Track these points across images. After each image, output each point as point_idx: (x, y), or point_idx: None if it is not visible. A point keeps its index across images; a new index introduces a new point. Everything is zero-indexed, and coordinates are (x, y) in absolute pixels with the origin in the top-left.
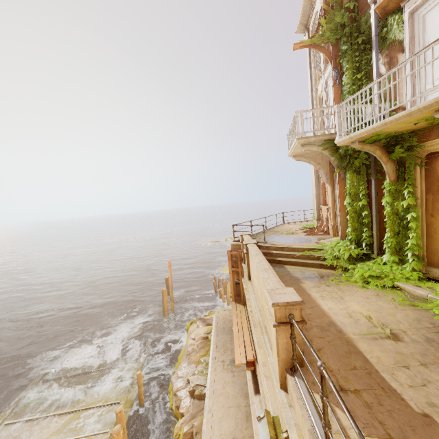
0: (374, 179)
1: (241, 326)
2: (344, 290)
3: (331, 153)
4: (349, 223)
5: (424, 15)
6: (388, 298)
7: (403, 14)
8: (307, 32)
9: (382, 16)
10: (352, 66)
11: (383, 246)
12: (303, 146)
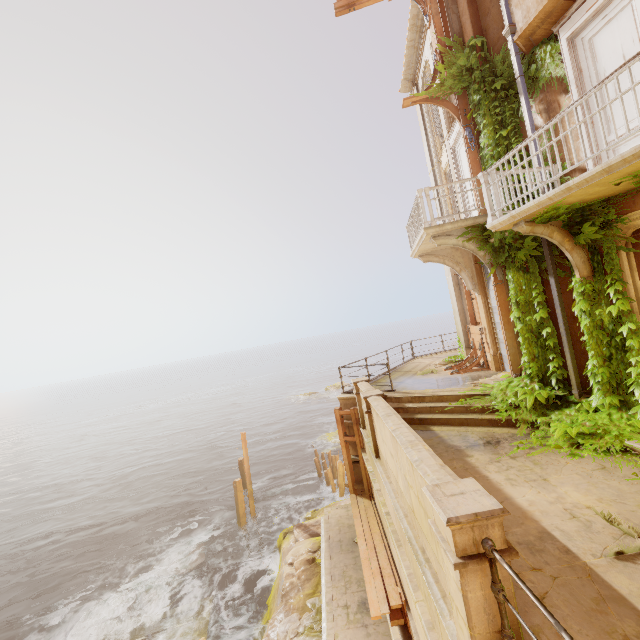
0: (554, 277)
1: (370, 538)
2: (543, 464)
3: (479, 245)
4: (524, 349)
5: (591, 39)
6: (624, 473)
7: (559, 42)
8: (416, 89)
9: (526, 50)
10: (491, 121)
11: (585, 381)
12: (435, 238)
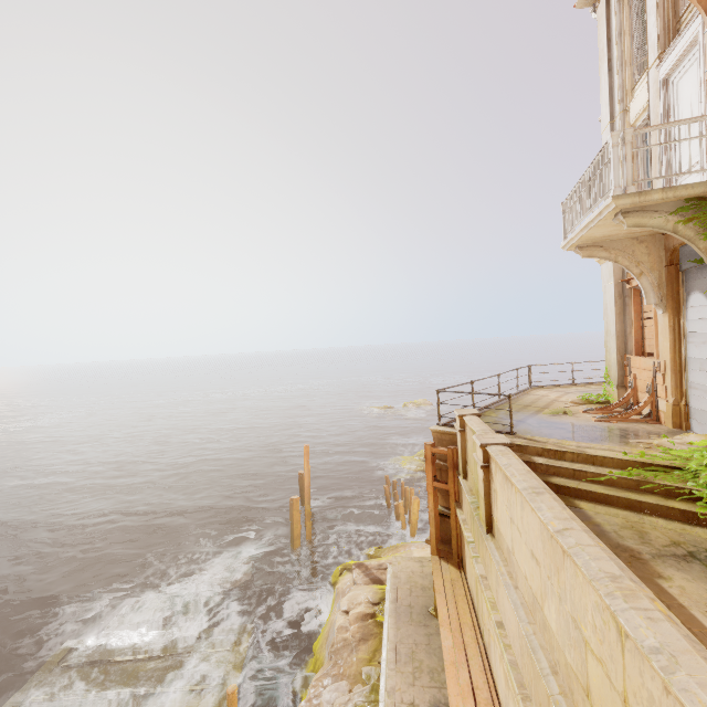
0: None
1: (458, 630)
2: None
3: (704, 230)
4: None
5: None
6: None
7: None
8: None
9: None
10: None
11: None
12: (627, 215)
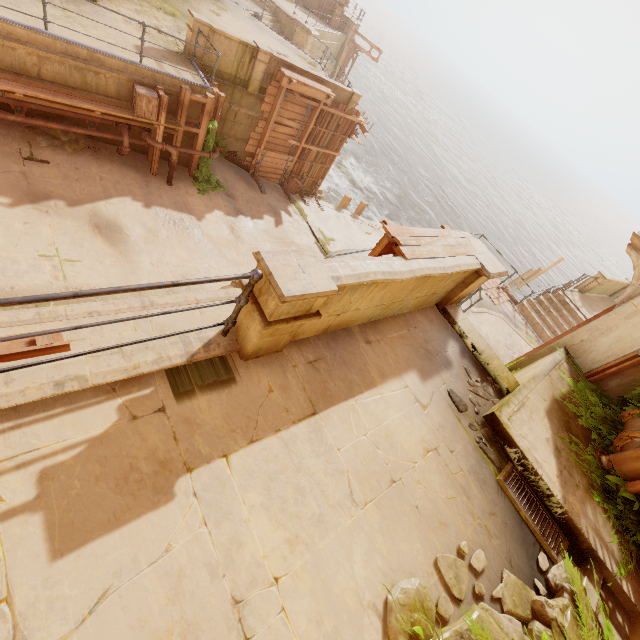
0: None
1: None
2: None
3: None
4: None
5: None
6: None
7: None
8: None
9: None
10: None
11: None
12: None
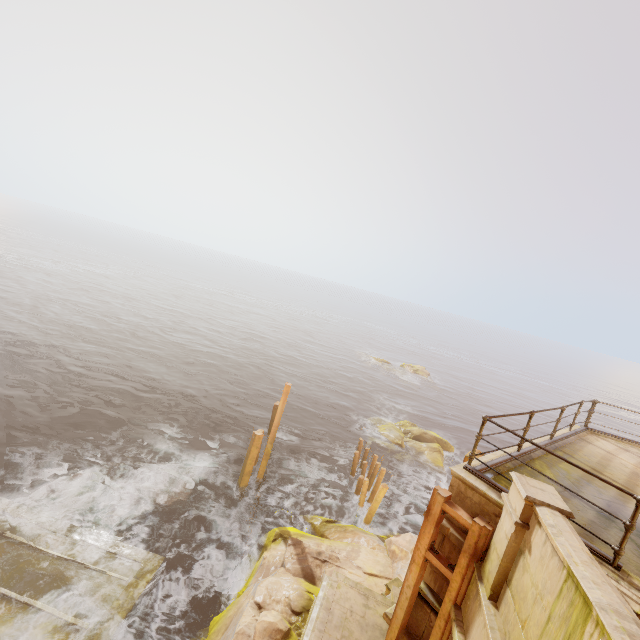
0: None
1: None
2: None
3: None
4: None
5: None
6: None
7: None
8: None
9: None
10: None
11: None
12: None
